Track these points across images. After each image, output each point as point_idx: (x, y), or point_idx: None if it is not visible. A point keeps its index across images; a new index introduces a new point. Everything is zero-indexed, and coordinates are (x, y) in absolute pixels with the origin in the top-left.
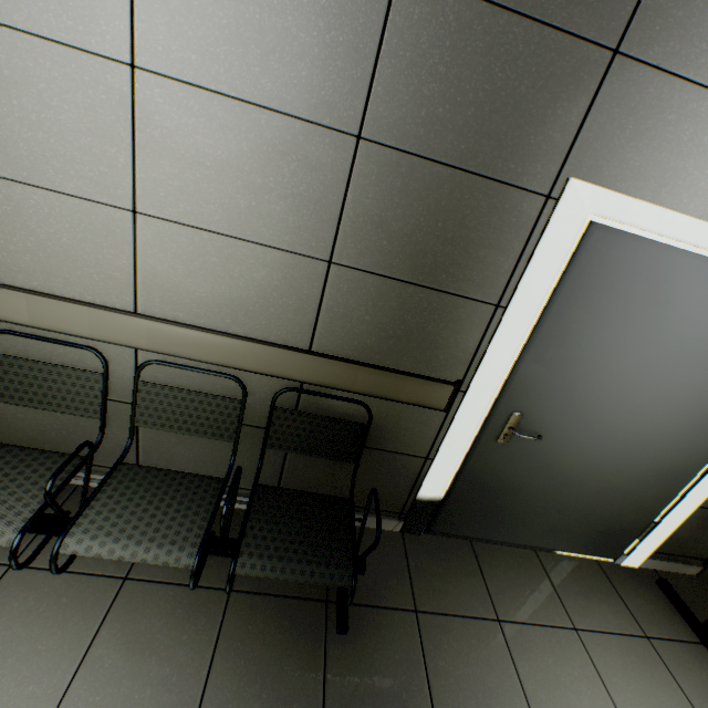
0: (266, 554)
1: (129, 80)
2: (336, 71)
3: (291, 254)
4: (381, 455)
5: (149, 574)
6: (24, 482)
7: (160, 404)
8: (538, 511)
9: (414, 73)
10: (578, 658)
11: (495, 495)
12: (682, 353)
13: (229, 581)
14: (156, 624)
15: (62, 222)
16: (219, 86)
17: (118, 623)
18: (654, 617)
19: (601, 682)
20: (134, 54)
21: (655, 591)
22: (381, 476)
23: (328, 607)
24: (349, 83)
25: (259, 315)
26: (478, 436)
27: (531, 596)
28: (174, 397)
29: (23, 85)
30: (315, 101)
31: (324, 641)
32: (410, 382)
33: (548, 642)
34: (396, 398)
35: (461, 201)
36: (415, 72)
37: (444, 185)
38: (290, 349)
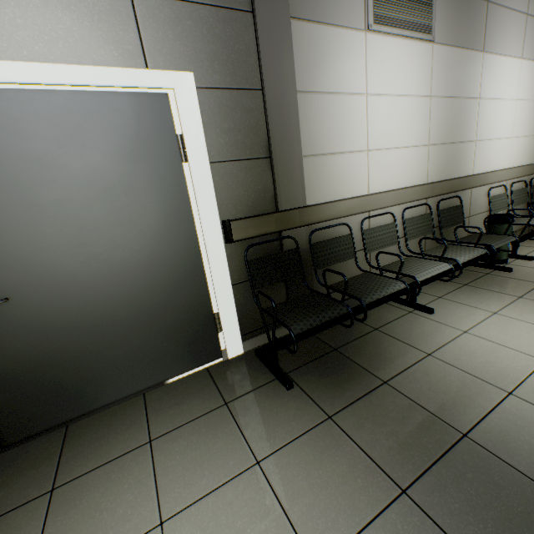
0: None
1: None
2: None
3: None
4: None
5: None
6: None
7: None
8: (103, 362)
9: None
10: (137, 469)
11: (37, 373)
12: (69, 175)
13: None
14: None
15: None
16: None
17: None
18: (241, 383)
19: (153, 476)
20: None
21: (252, 362)
22: None
23: None
24: None
25: None
26: None
27: (114, 439)
28: None
29: None
30: None
31: None
32: None
33: (108, 474)
34: None
35: None
36: None
37: None
38: None
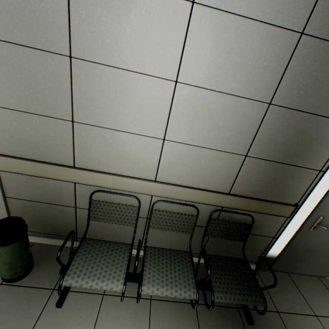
0: (224, 291)
1: (173, 87)
2: (265, 77)
3: (229, 153)
4: (252, 236)
5: (159, 296)
6: (114, 259)
7: (161, 218)
8: (323, 260)
9: (300, 76)
10: None
11: (303, 253)
12: None
13: (212, 305)
14: (171, 322)
15: (132, 145)
16: (211, 87)
17: (156, 322)
18: None
19: None
20: (177, 77)
21: None
22: (250, 245)
23: (239, 311)
24: (269, 82)
25: (209, 179)
26: (300, 227)
27: (325, 302)
28: (167, 215)
29: (128, 92)
30: (253, 90)
31: (244, 328)
32: (275, 205)
33: None
34: (267, 213)
35: (311, 127)
36: (301, 75)
37: (305, 121)
38: (222, 193)
